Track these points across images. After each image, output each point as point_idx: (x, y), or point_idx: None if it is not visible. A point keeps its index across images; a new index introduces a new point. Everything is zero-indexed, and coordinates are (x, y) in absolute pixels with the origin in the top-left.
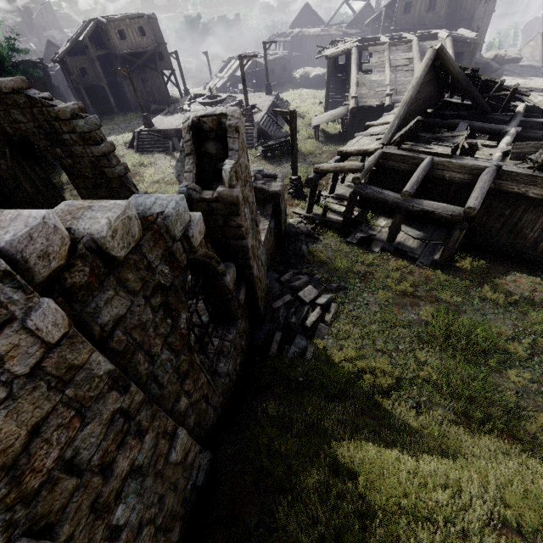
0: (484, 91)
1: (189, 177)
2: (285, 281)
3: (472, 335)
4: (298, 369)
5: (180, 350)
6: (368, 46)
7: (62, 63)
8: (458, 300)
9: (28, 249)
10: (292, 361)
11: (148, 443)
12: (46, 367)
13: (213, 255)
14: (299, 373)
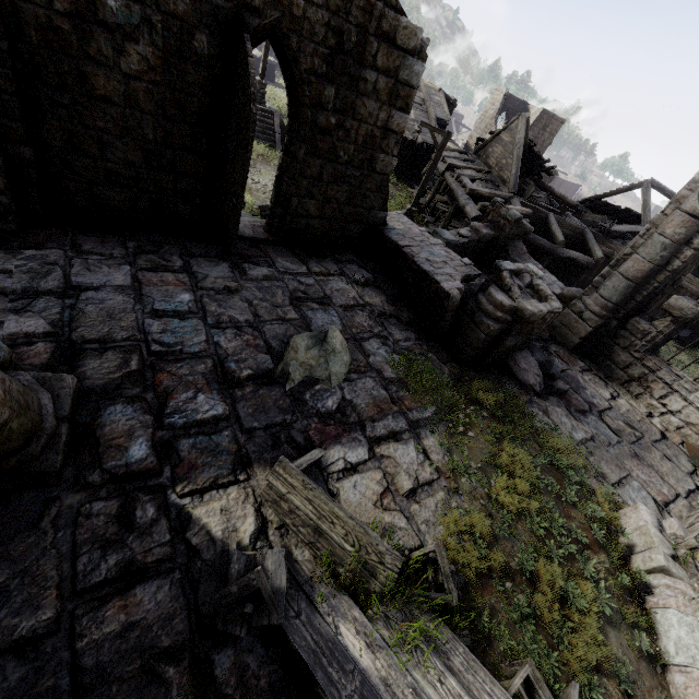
0: None
1: None
2: None
3: None
4: None
5: None
6: None
7: None
8: None
9: None
10: None
11: None
12: None
13: None
14: None
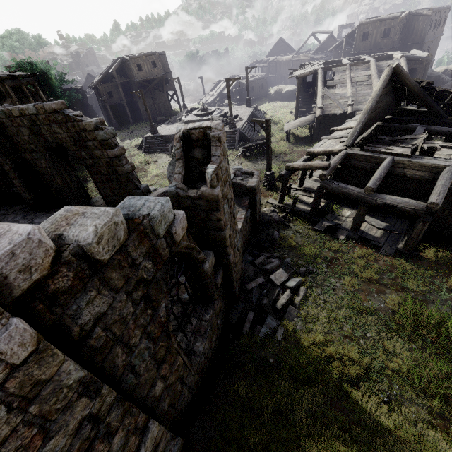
0: (438, 99)
1: (178, 178)
2: (258, 264)
3: (442, 328)
4: (268, 350)
5: (158, 337)
6: (332, 67)
7: (96, 88)
8: (424, 290)
9: (9, 265)
10: (263, 340)
11: (116, 443)
12: (8, 389)
13: (194, 246)
14: (270, 354)
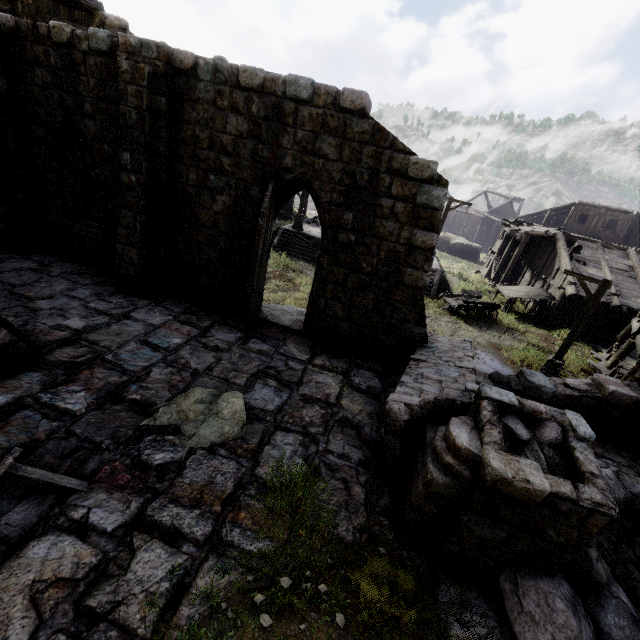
0: None
1: None
2: None
3: None
4: None
5: None
6: (577, 238)
7: None
8: None
9: None
10: None
11: None
12: None
13: None
14: None
